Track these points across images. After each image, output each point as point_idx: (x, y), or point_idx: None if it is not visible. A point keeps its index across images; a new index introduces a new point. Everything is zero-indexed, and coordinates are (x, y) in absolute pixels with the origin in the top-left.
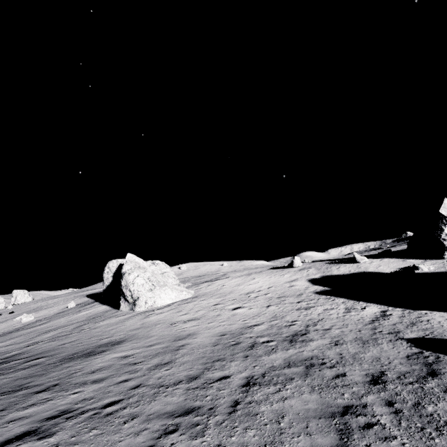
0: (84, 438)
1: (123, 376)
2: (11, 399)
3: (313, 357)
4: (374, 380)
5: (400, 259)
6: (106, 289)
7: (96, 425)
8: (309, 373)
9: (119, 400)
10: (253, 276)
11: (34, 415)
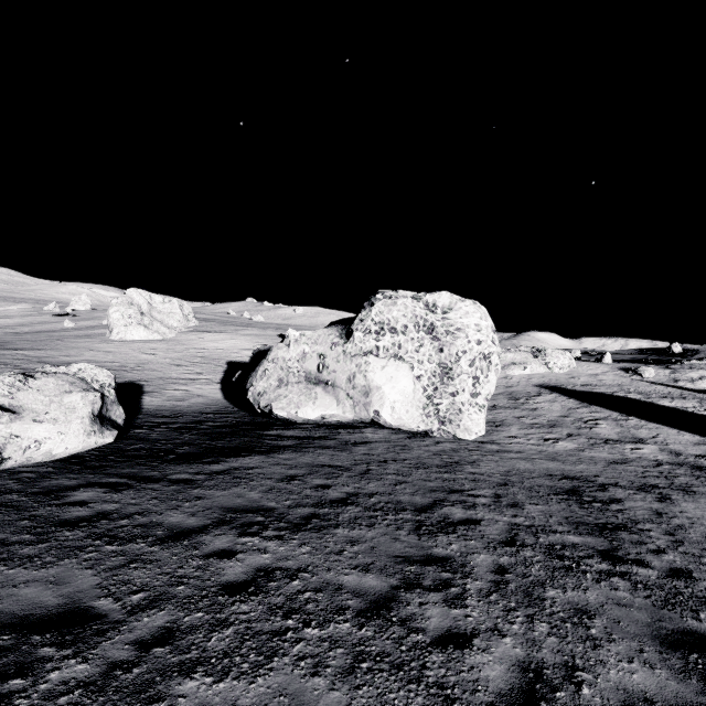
0: None
1: None
2: None
3: None
4: None
5: None
6: None
7: None
8: None
9: None
10: (238, 338)
11: None
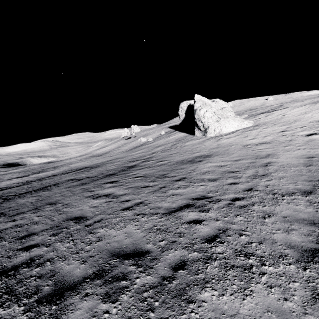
0: (235, 221)
1: (230, 179)
2: (164, 181)
3: None
4: None
5: None
6: (182, 122)
7: (237, 213)
8: None
9: (242, 197)
10: None
11: (184, 194)
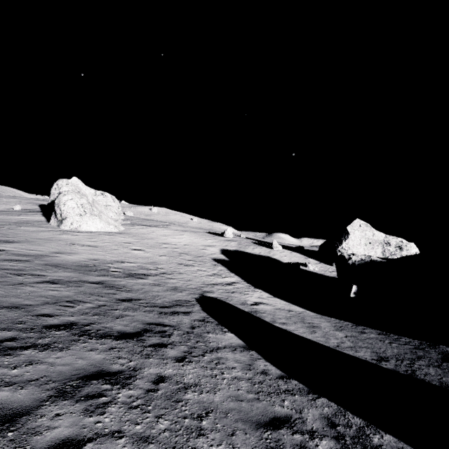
0: None
1: None
2: None
3: (123, 285)
4: (125, 299)
5: (305, 256)
6: (50, 203)
7: None
8: (98, 288)
9: None
10: (184, 233)
11: None
